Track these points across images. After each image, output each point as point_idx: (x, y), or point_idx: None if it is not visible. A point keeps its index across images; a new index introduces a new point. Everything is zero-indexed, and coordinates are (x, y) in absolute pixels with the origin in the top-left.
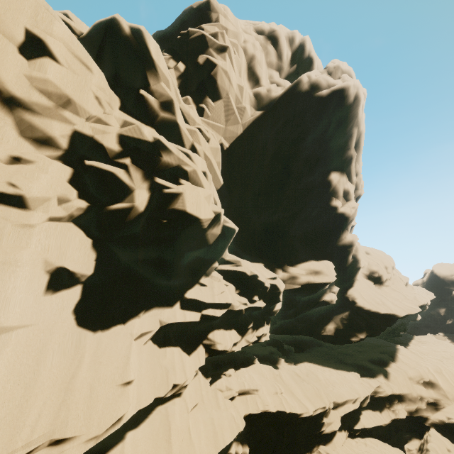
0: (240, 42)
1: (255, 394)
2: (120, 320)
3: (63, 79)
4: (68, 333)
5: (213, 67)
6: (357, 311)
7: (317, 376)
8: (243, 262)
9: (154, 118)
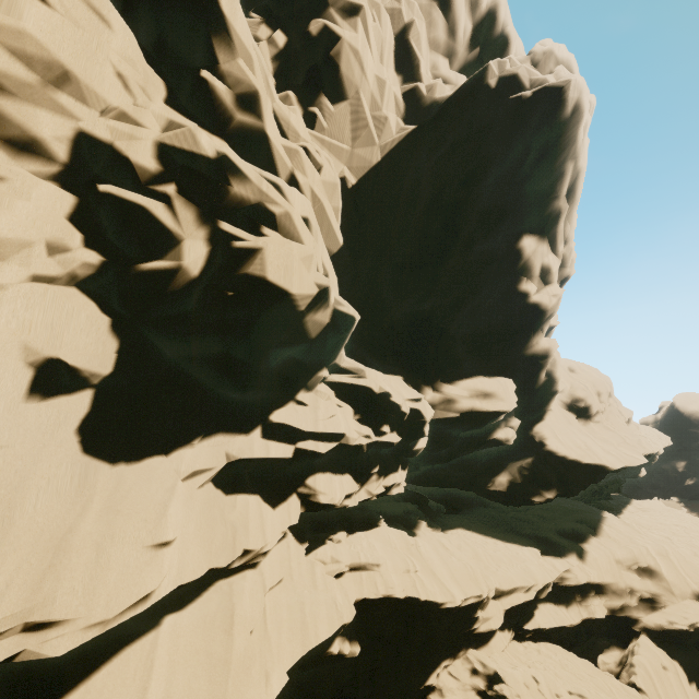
0: (384, 0)
1: (374, 570)
2: (160, 450)
3: (54, 34)
4: (65, 464)
5: (334, 41)
6: (546, 458)
7: (474, 550)
8: (369, 373)
9: (225, 122)
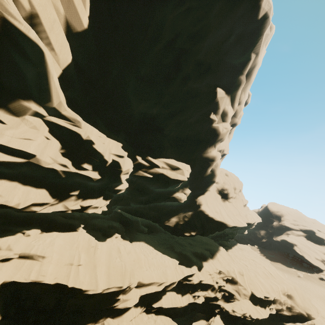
0: None
1: (39, 260)
2: None
3: None
4: None
5: None
6: (199, 214)
7: (138, 256)
8: (85, 126)
9: None
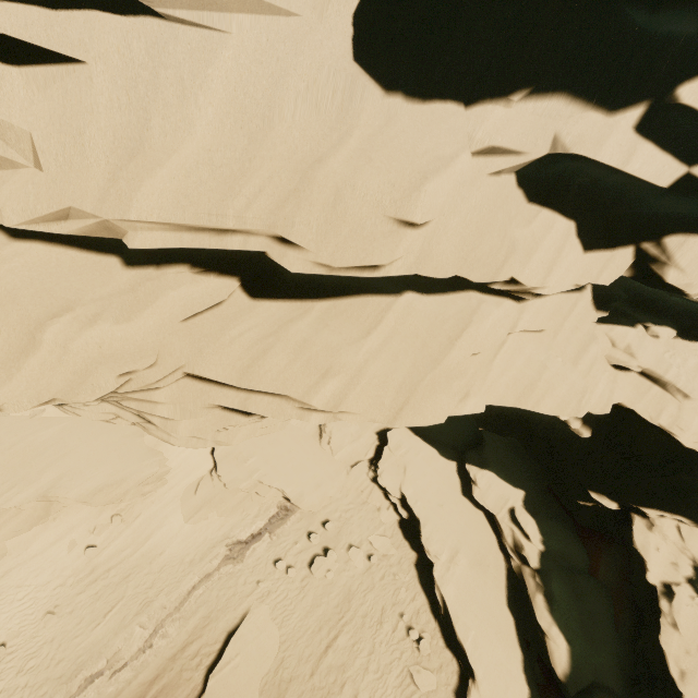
0: None
1: (674, 396)
2: (460, 93)
3: None
4: (327, 67)
5: None
6: None
7: None
8: None
9: None
